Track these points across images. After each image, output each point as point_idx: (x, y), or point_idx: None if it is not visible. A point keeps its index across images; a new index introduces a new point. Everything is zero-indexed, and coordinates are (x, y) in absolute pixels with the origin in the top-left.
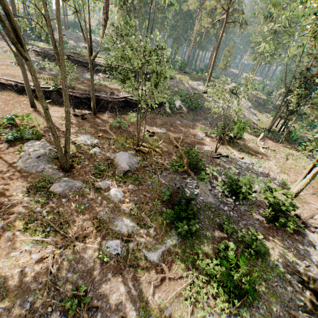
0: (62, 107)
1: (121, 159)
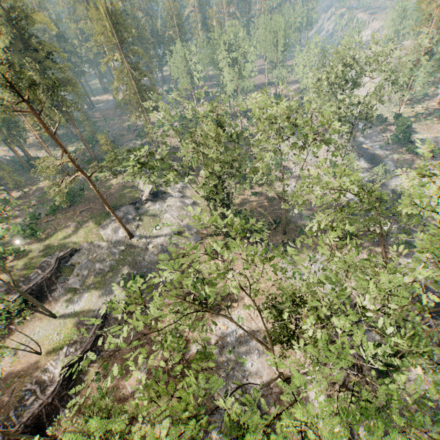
0: None
1: None
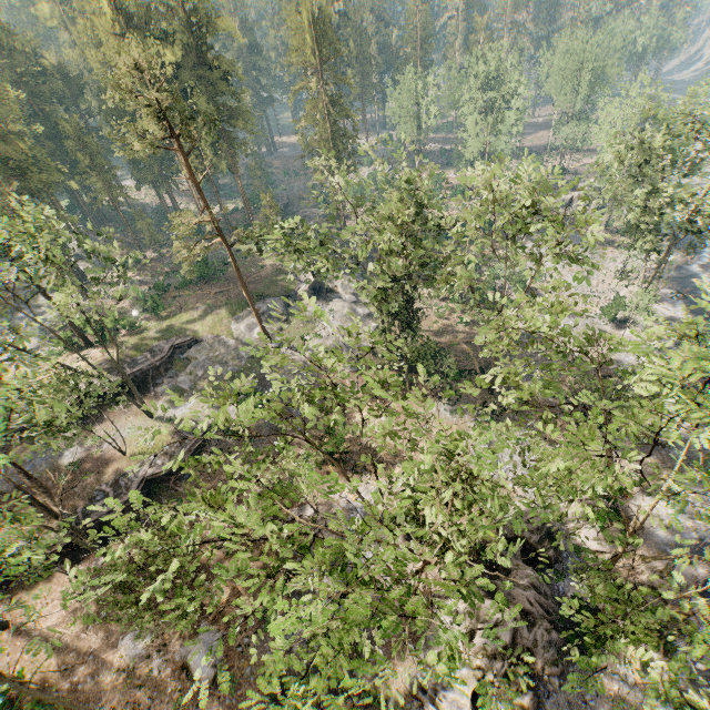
0: (51, 581)
1: (198, 664)
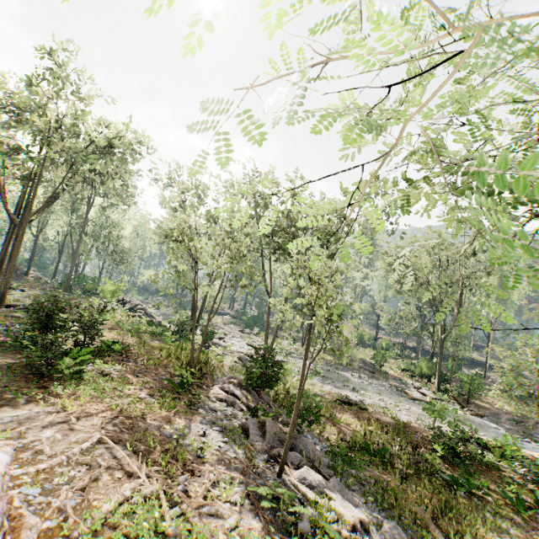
0: None
1: None
